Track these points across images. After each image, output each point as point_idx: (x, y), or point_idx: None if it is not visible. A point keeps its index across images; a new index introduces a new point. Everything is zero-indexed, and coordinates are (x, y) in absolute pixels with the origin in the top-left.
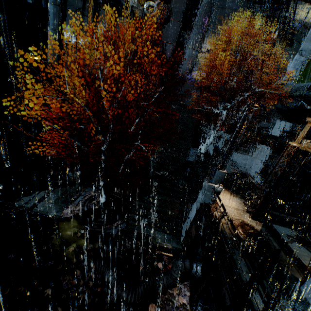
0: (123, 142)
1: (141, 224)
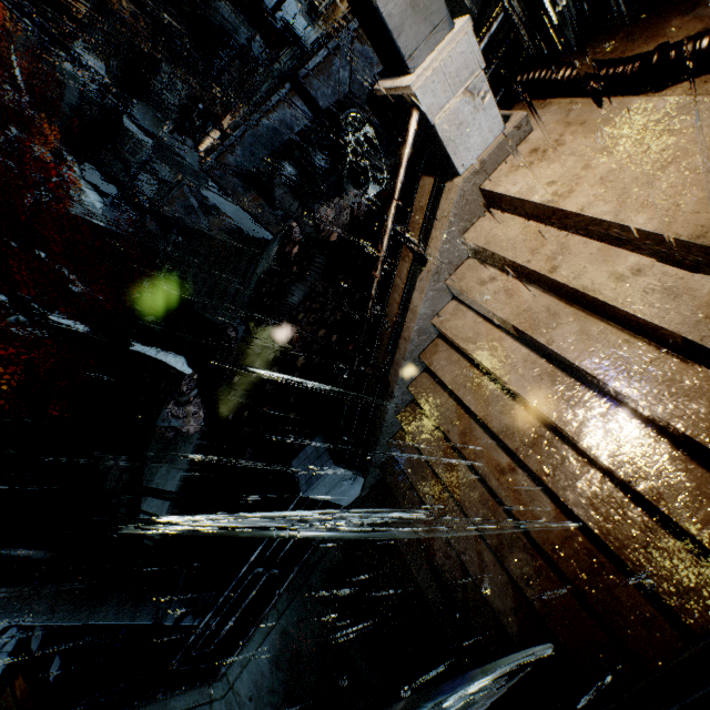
0: (18, 235)
1: (239, 296)
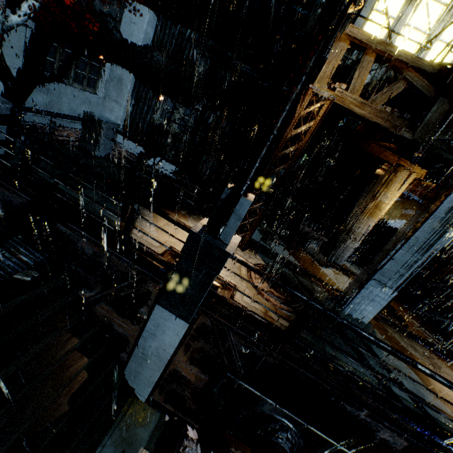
0: None
1: None
